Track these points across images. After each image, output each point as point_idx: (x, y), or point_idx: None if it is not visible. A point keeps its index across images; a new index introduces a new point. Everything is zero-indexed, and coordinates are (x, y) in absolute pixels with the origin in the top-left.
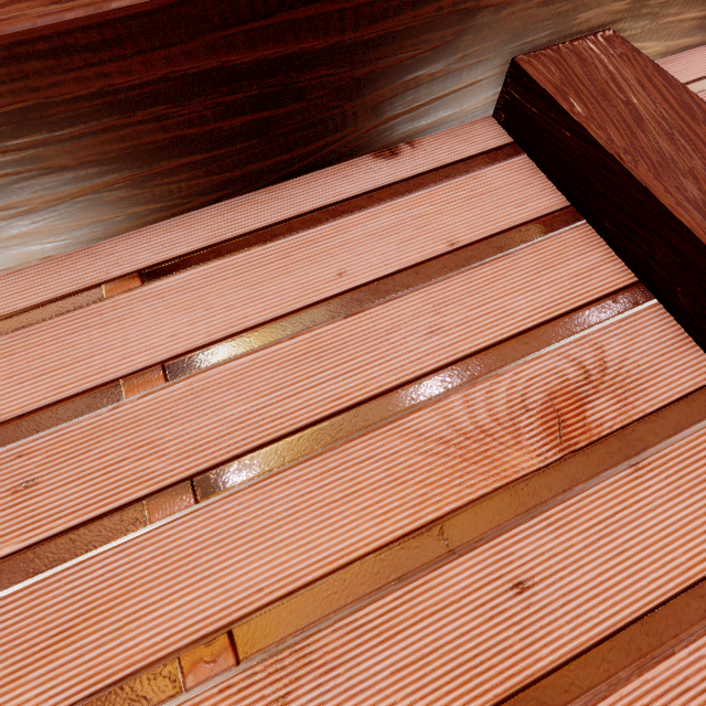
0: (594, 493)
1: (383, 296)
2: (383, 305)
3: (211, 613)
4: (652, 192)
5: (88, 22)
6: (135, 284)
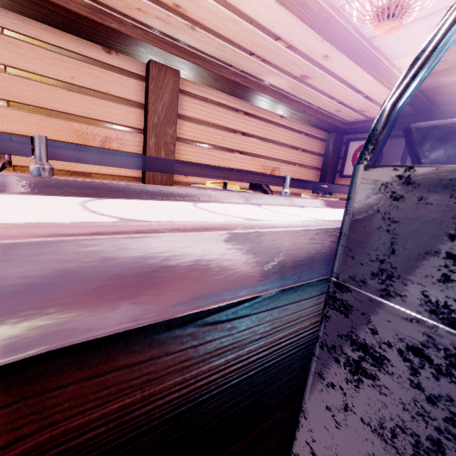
0: (102, 156)
1: (81, 92)
2: (80, 94)
3: (7, 129)
4: (148, 115)
5: None
6: None
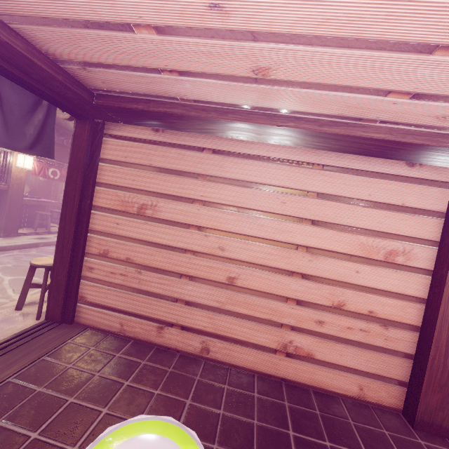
0: (383, 269)
1: (375, 207)
2: (373, 209)
3: (306, 243)
4: None
5: (366, 137)
6: (321, 168)
